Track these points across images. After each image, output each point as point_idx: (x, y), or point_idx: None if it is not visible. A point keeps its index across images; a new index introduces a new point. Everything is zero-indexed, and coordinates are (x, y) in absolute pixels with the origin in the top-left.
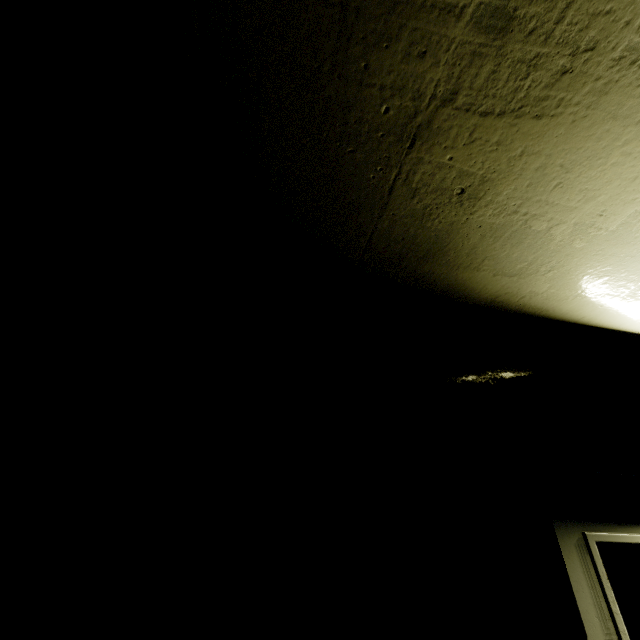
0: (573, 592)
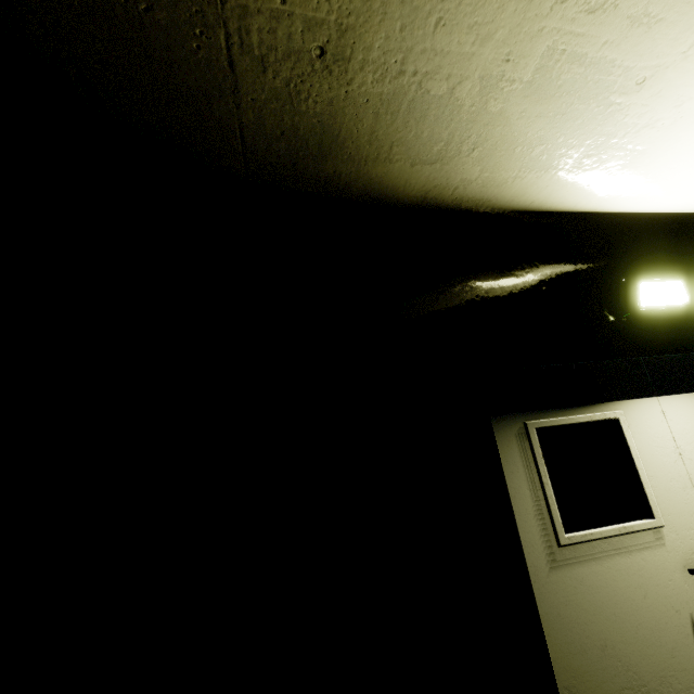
0: (504, 474)
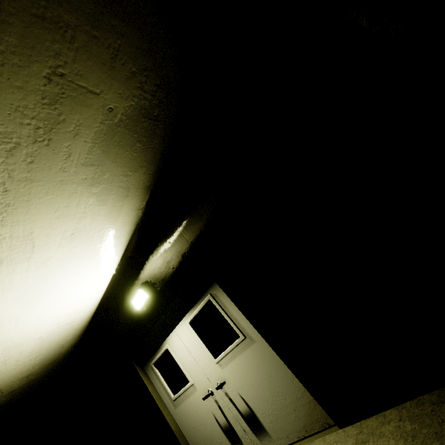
0: (148, 388)
